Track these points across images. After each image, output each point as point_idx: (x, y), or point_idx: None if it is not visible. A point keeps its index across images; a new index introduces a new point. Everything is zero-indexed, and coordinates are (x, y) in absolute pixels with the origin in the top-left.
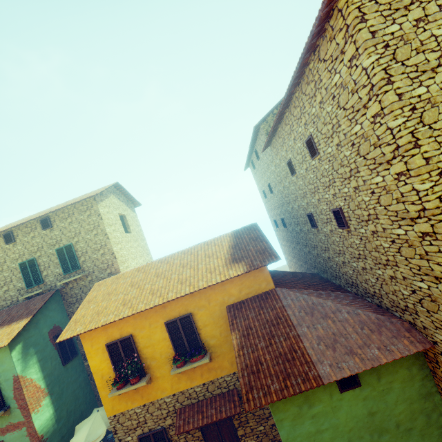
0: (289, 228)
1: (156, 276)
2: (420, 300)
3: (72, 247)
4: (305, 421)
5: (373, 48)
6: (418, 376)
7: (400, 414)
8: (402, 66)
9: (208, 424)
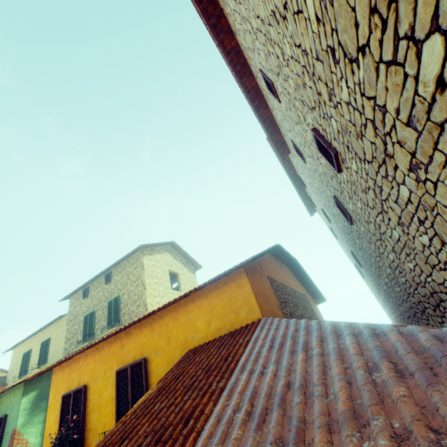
0: (361, 262)
1: None
2: None
3: (118, 299)
4: None
5: None
6: None
7: None
8: None
9: None
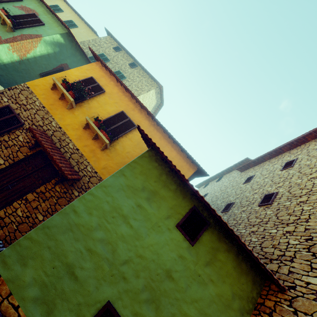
0: None
1: None
2: (312, 246)
3: (124, 78)
4: (131, 199)
5: None
6: (233, 313)
7: (184, 315)
8: None
9: (47, 152)
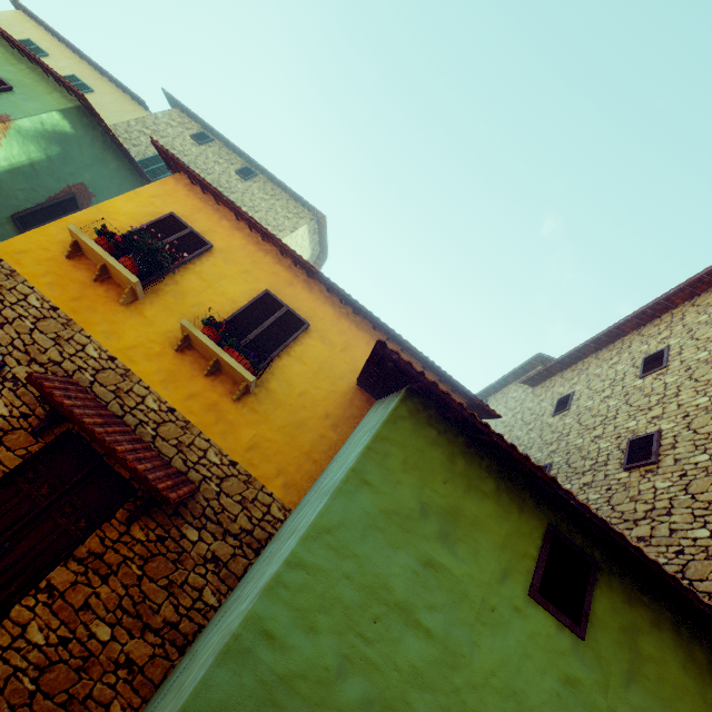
0: None
1: None
2: None
3: None
4: (405, 550)
5: None
6: None
7: None
8: None
9: (95, 438)
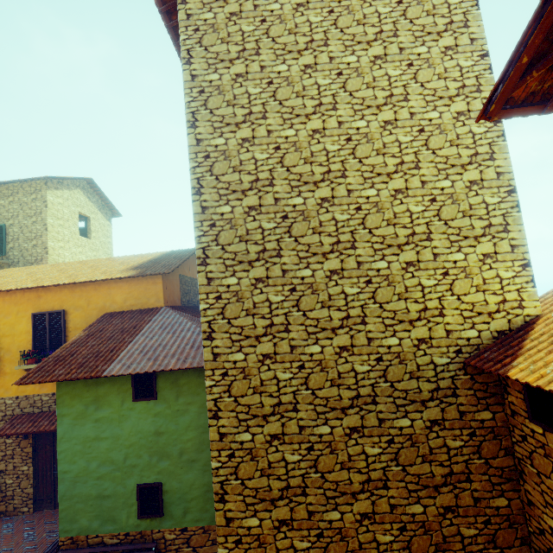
0: None
1: (58, 270)
2: None
3: (3, 229)
4: (87, 423)
5: (184, 29)
6: None
7: (188, 442)
8: (205, 51)
9: (32, 433)
